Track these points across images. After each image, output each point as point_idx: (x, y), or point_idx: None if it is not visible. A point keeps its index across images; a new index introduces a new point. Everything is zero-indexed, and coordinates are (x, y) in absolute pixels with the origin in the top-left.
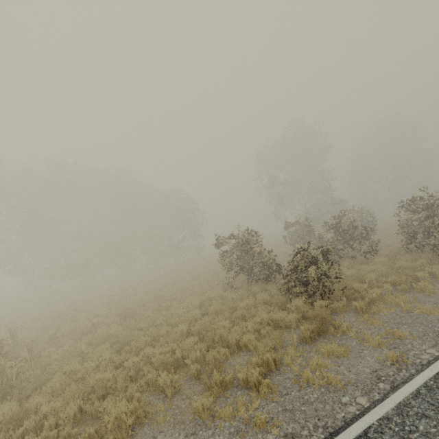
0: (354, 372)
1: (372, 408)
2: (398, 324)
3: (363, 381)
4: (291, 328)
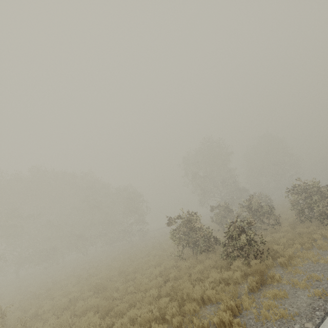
0: (296, 307)
1: (317, 327)
2: (313, 271)
3: (304, 312)
4: (238, 284)
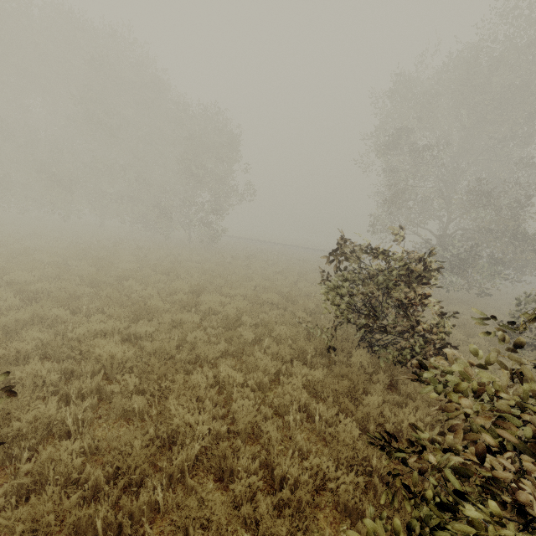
0: None
1: None
2: None
3: None
4: None
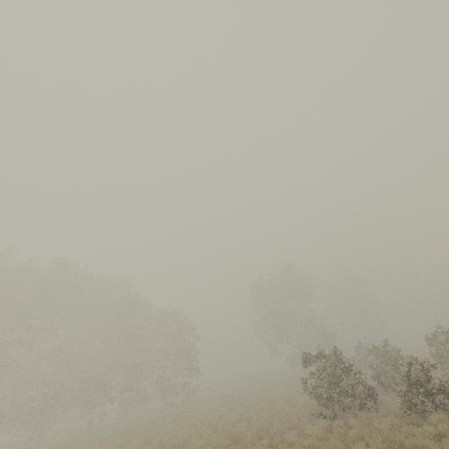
0: None
1: None
2: None
3: None
4: None
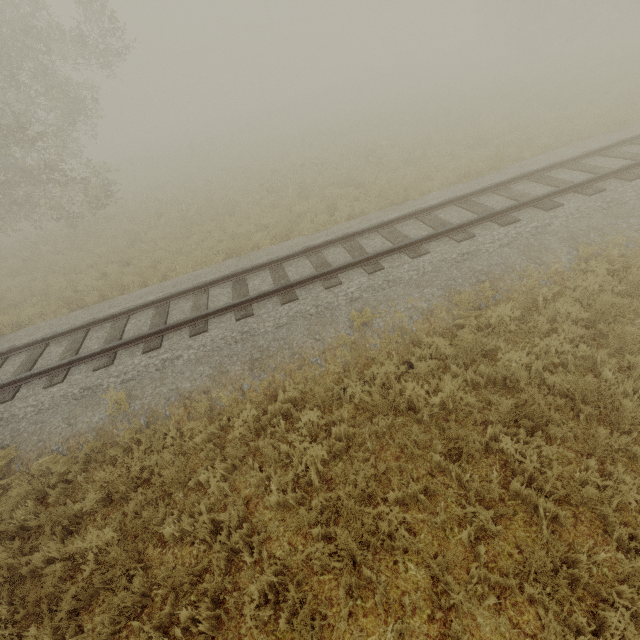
0: None
1: None
2: None
3: None
4: None
